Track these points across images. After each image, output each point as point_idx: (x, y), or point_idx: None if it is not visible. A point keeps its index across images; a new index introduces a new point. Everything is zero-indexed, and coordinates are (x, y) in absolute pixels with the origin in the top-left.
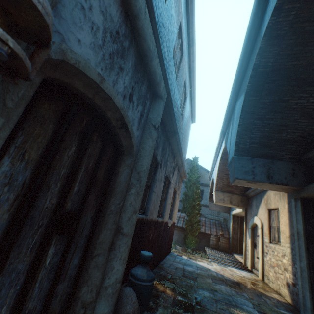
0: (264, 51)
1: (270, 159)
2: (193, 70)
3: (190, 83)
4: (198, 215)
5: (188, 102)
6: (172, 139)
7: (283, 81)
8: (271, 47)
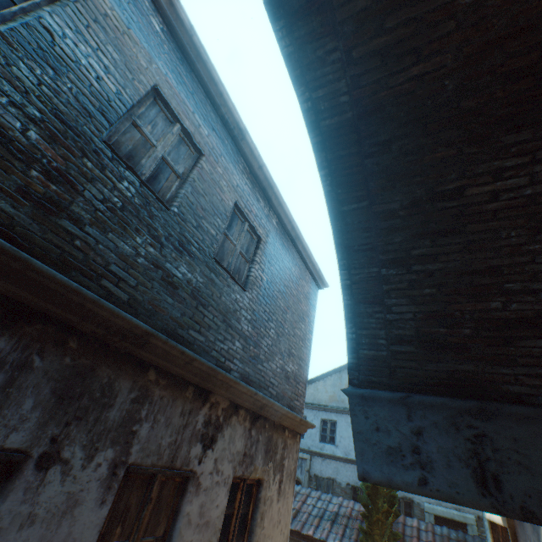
0: (305, 64)
1: (472, 398)
2: (269, 185)
3: (274, 209)
4: (389, 516)
5: (276, 249)
6: (147, 351)
7: (415, 137)
8: (315, 47)
